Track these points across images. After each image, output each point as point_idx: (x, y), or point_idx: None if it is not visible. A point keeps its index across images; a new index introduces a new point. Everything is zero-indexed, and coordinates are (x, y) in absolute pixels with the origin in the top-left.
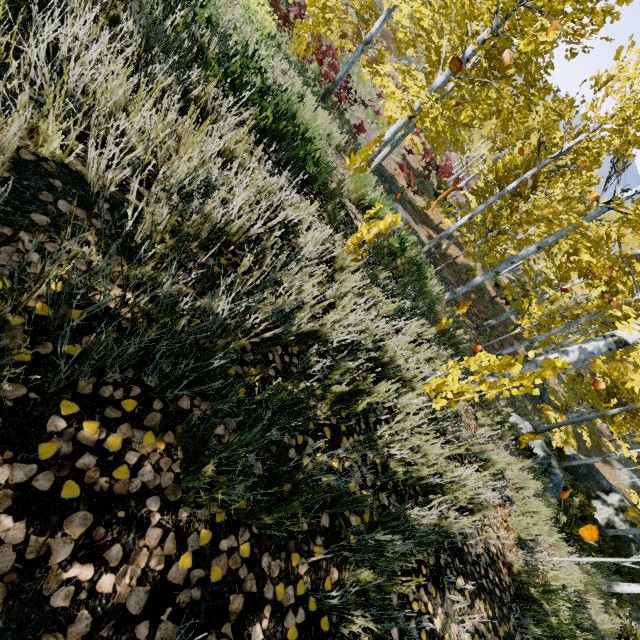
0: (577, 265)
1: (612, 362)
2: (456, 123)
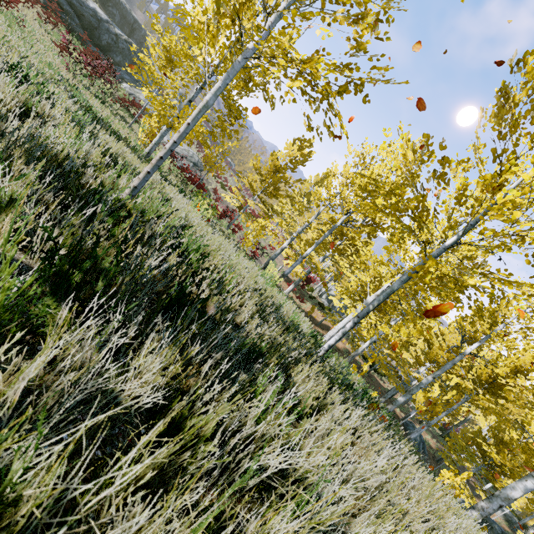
0: (427, 356)
1: (501, 453)
2: (338, 276)
